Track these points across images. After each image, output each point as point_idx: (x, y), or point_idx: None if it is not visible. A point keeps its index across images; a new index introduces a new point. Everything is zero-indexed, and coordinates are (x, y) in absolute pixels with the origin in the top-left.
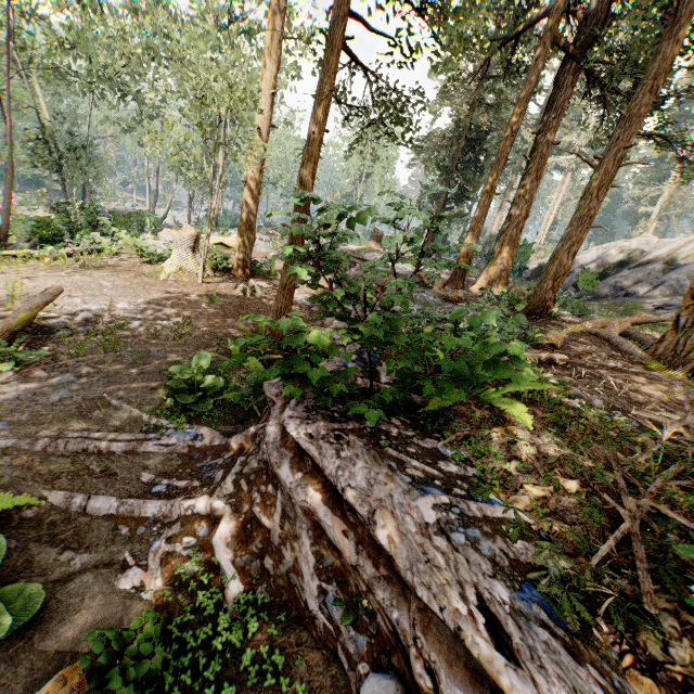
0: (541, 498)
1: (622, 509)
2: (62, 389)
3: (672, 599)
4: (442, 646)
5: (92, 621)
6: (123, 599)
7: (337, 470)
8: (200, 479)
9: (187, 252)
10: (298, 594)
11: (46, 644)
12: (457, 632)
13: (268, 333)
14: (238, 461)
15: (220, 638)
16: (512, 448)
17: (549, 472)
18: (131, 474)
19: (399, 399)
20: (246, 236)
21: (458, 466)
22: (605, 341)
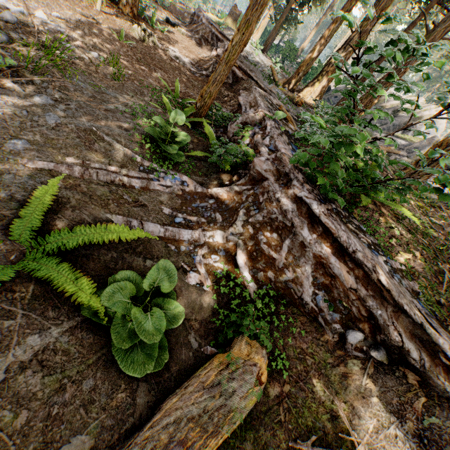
0: (408, 259)
1: (444, 270)
2: (50, 113)
3: None
4: (402, 326)
5: (187, 303)
6: (195, 290)
7: (348, 239)
8: (203, 217)
9: None
10: (293, 292)
11: None
12: (421, 323)
13: (198, 99)
14: (241, 212)
15: (260, 311)
16: (391, 231)
17: (408, 246)
18: (156, 207)
19: (345, 192)
20: None
21: (372, 238)
22: None
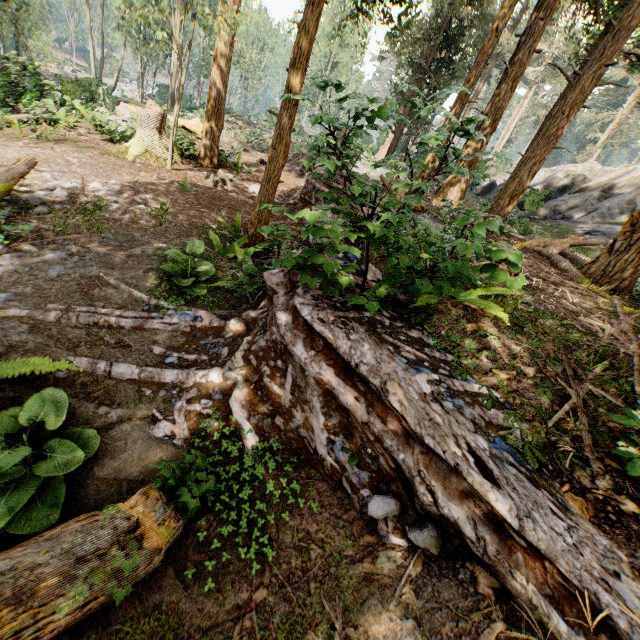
0: (506, 380)
1: (571, 389)
2: (57, 266)
3: (601, 450)
4: (440, 477)
5: (138, 459)
6: (159, 444)
7: (350, 349)
8: (207, 354)
9: (152, 132)
10: (307, 444)
11: (104, 474)
12: (456, 467)
13: (249, 226)
14: (244, 340)
15: (247, 472)
16: (483, 341)
17: (512, 360)
18: (144, 347)
19: (391, 295)
20: (214, 122)
21: (440, 353)
22: (546, 258)
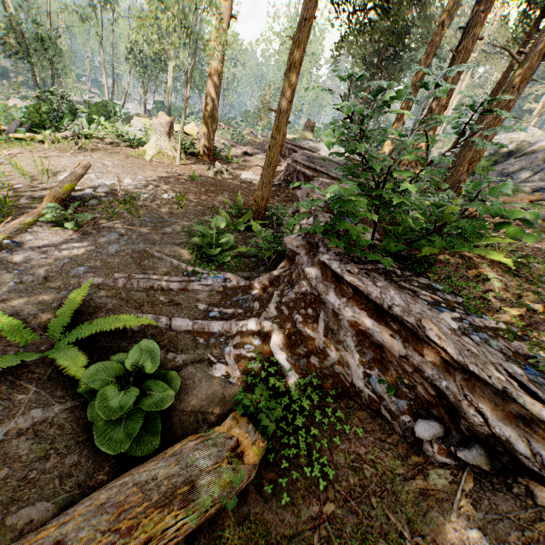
0: (517, 316)
1: None
2: (114, 244)
3: None
4: (485, 400)
5: (206, 395)
6: (219, 382)
7: (381, 294)
8: (241, 308)
9: (164, 137)
10: (343, 378)
11: (183, 407)
12: (504, 389)
13: (253, 204)
14: (274, 294)
15: (296, 404)
16: (486, 284)
17: (519, 299)
18: (190, 304)
19: (398, 249)
20: (210, 124)
21: (450, 296)
22: None
